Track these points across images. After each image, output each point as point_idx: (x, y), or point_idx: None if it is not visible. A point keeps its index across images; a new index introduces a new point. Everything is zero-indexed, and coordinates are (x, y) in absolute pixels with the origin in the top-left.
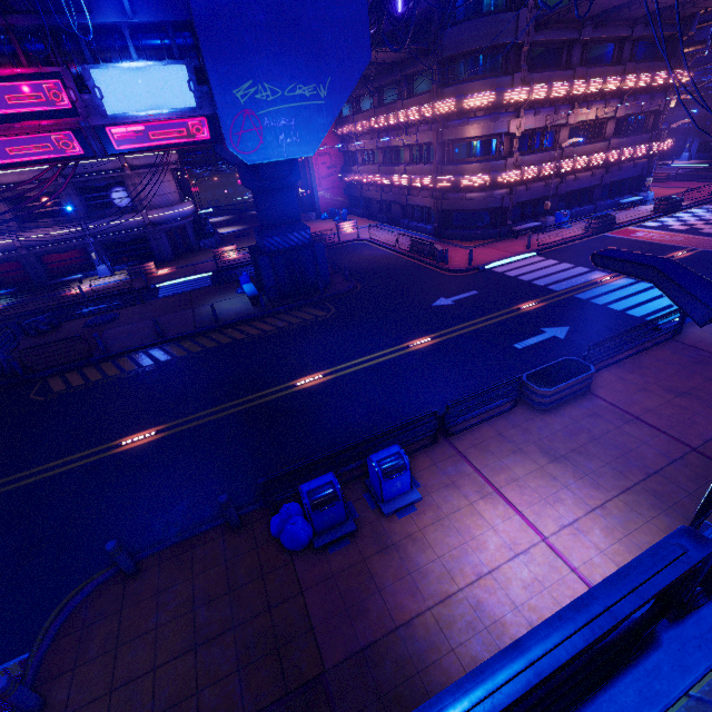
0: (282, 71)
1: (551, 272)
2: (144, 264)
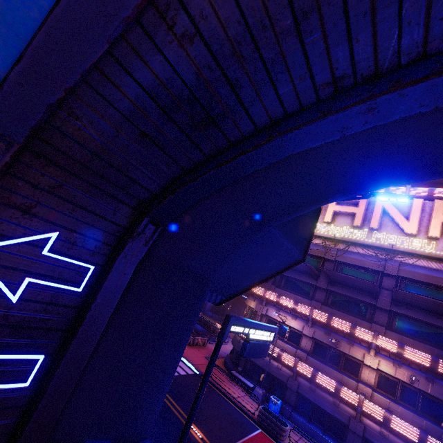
0: None
1: None
2: None
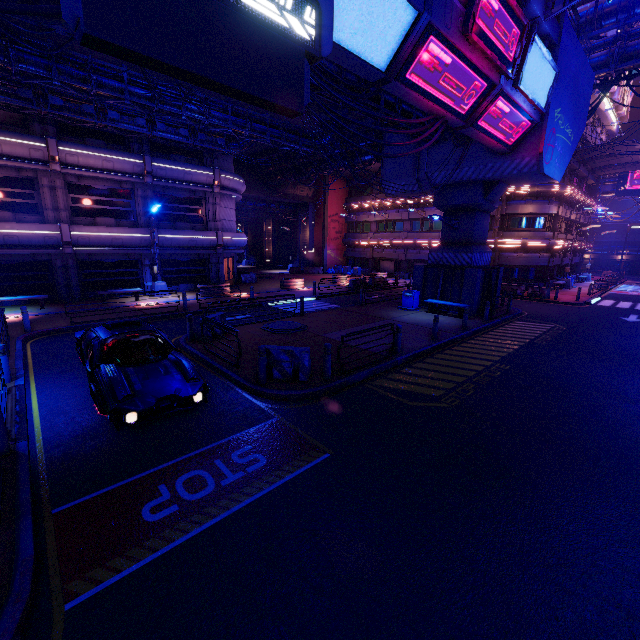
0: (567, 111)
1: None
2: (222, 284)
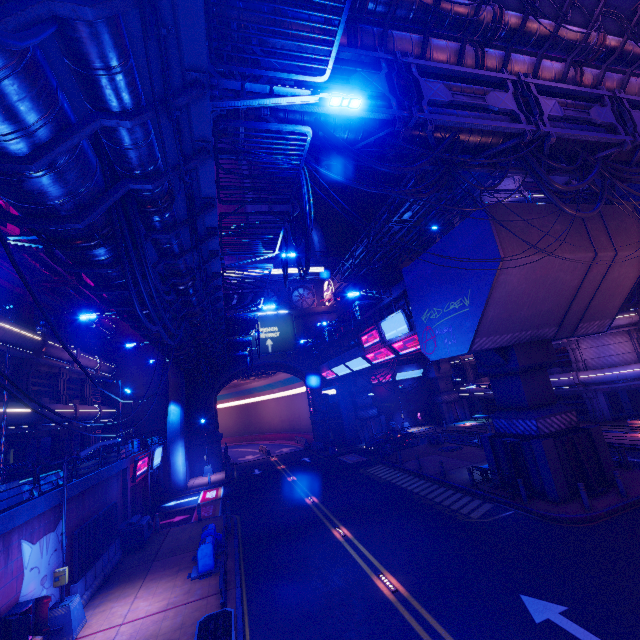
0: (441, 297)
1: None
2: None
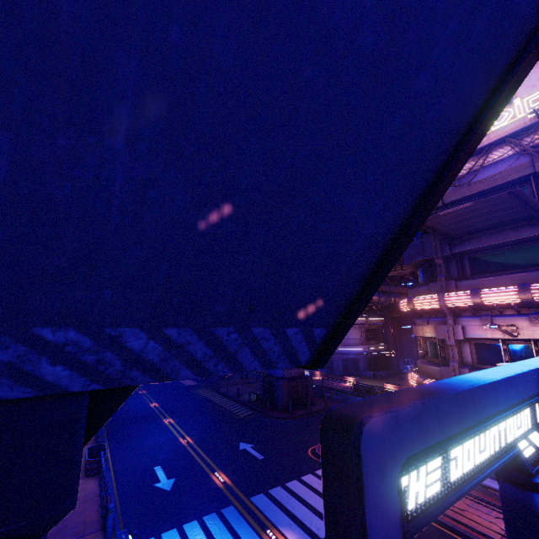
0: None
1: (313, 502)
2: (314, 370)
